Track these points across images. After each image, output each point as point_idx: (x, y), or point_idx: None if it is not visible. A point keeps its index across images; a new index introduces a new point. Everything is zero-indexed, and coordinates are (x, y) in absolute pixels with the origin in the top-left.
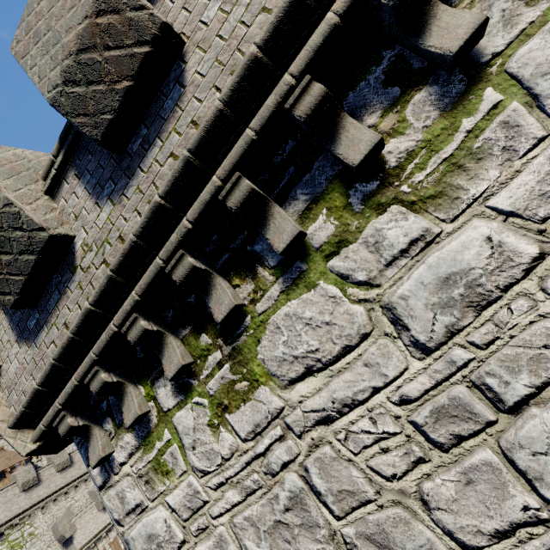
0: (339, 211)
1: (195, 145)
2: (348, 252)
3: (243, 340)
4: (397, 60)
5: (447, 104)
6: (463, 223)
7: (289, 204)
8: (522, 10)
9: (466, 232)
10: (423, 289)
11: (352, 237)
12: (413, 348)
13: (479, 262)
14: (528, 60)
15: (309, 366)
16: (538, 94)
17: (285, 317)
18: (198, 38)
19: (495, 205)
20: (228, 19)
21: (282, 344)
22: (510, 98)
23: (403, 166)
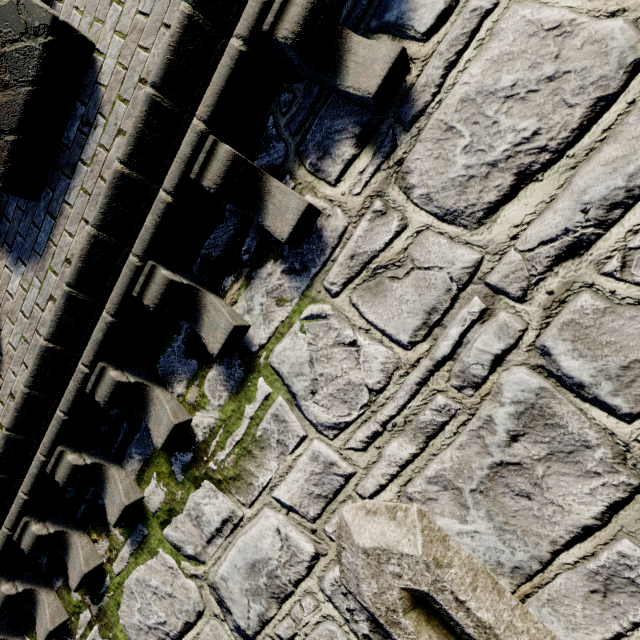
0: (166, 478)
1: (12, 424)
2: (177, 522)
3: (106, 601)
4: (192, 333)
5: (233, 386)
6: (258, 510)
7: (127, 462)
8: (274, 308)
9: (261, 520)
10: (237, 572)
11: (179, 507)
12: (237, 633)
13: (274, 553)
14: (285, 358)
15: (161, 639)
16: (295, 393)
17: (137, 582)
18: (8, 308)
19: (279, 497)
20: (27, 297)
21: (137, 611)
22: (276, 392)
23: (208, 441)
